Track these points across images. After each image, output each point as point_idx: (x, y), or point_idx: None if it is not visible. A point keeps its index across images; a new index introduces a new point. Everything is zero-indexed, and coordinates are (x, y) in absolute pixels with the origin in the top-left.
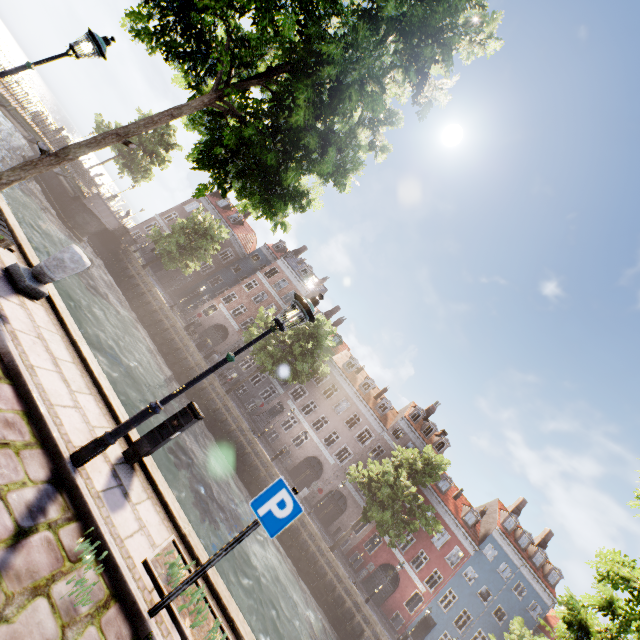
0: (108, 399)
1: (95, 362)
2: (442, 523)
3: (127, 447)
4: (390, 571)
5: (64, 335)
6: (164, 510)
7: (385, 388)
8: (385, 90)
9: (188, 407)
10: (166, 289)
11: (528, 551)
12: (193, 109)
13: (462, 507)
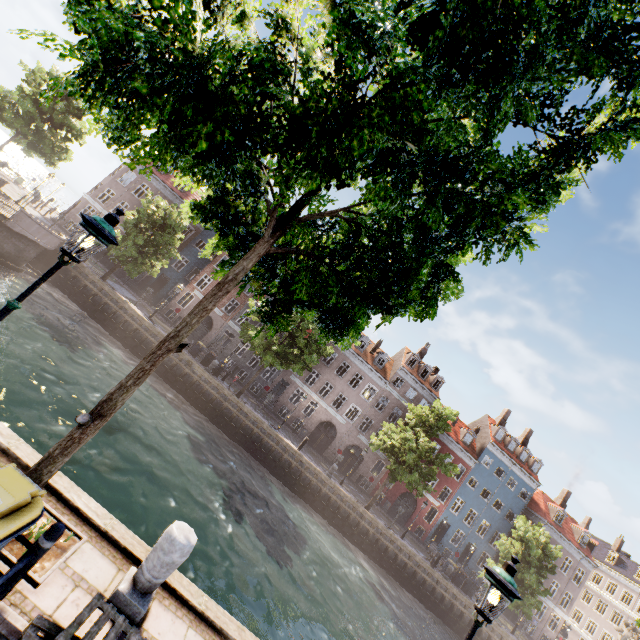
0: None
1: (225, 616)
2: (446, 449)
3: None
4: (408, 497)
5: (188, 614)
6: None
7: (379, 342)
8: (532, 243)
9: None
10: (128, 285)
11: (515, 452)
12: (248, 269)
13: (460, 430)
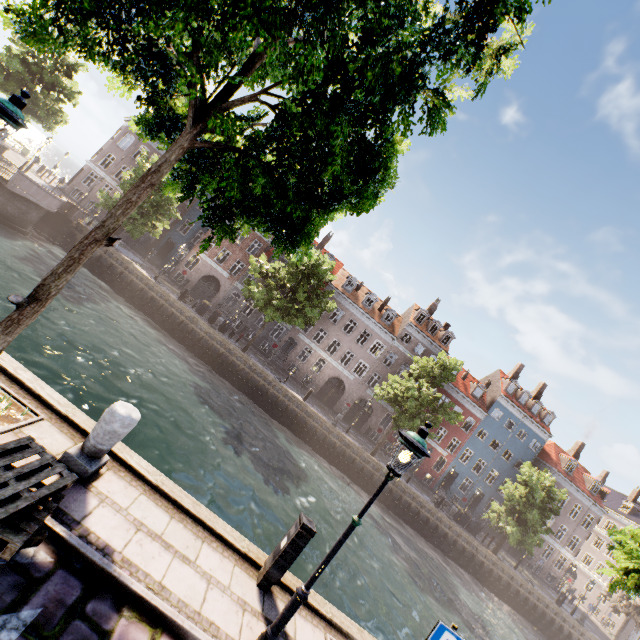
0: (215, 531)
1: (182, 492)
2: (455, 402)
3: (253, 570)
4: None
5: (143, 486)
6: (306, 607)
7: (387, 299)
8: (451, 106)
9: (302, 529)
10: (137, 250)
11: (527, 405)
12: (173, 162)
13: (470, 385)
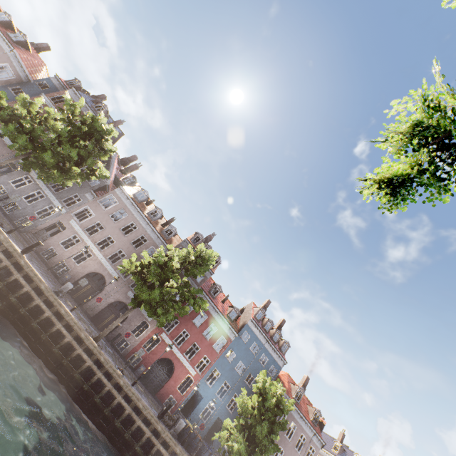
0: None
1: None
2: (212, 320)
3: None
4: (167, 364)
5: None
6: None
7: (172, 218)
8: None
9: None
10: None
11: (270, 333)
12: None
13: (228, 308)
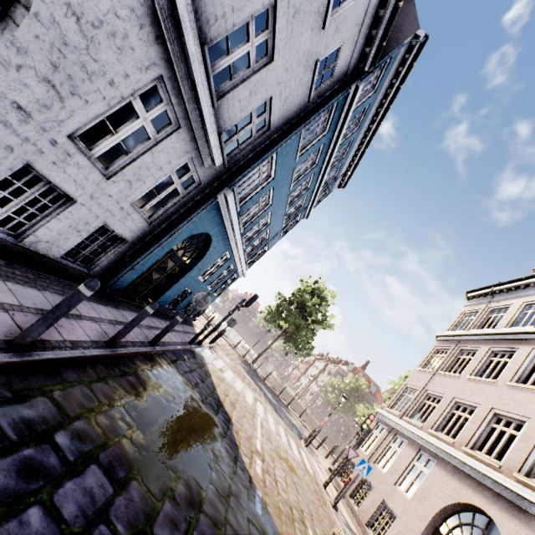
0: None
1: None
2: None
3: None
4: None
5: None
6: None
7: None
8: None
9: None
10: None
11: None
12: None
13: None
